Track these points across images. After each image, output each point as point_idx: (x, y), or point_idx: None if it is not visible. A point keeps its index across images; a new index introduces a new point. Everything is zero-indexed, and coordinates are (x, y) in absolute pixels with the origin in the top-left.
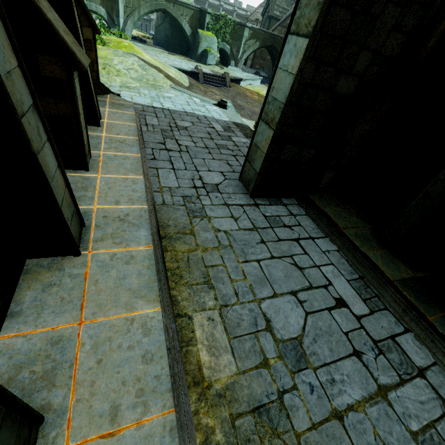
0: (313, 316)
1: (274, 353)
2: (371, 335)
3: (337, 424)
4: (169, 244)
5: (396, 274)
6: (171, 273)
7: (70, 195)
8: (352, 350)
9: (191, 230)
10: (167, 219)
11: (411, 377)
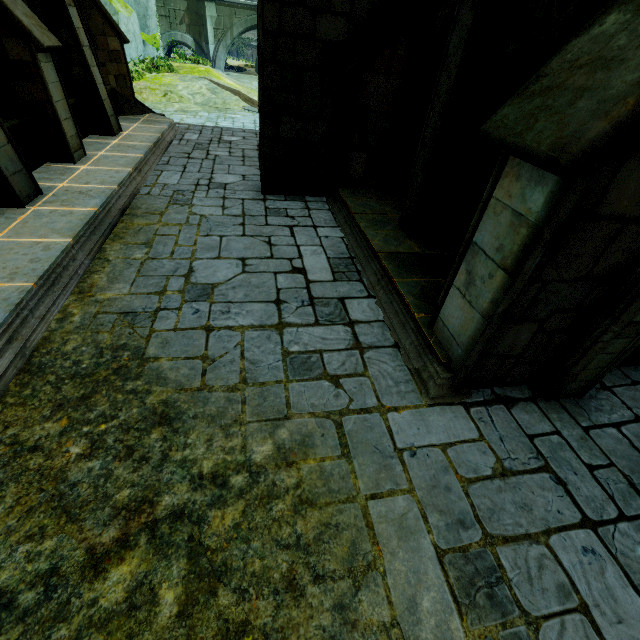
0: (250, 275)
1: (178, 289)
2: (313, 294)
3: (202, 332)
4: (129, 219)
5: (389, 248)
6: (114, 236)
7: (17, 154)
8: (275, 299)
9: (162, 212)
10: (141, 204)
11: (333, 324)
